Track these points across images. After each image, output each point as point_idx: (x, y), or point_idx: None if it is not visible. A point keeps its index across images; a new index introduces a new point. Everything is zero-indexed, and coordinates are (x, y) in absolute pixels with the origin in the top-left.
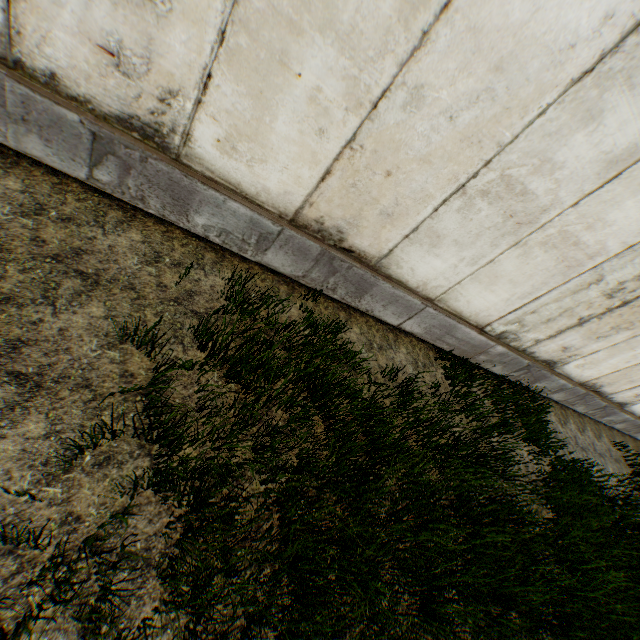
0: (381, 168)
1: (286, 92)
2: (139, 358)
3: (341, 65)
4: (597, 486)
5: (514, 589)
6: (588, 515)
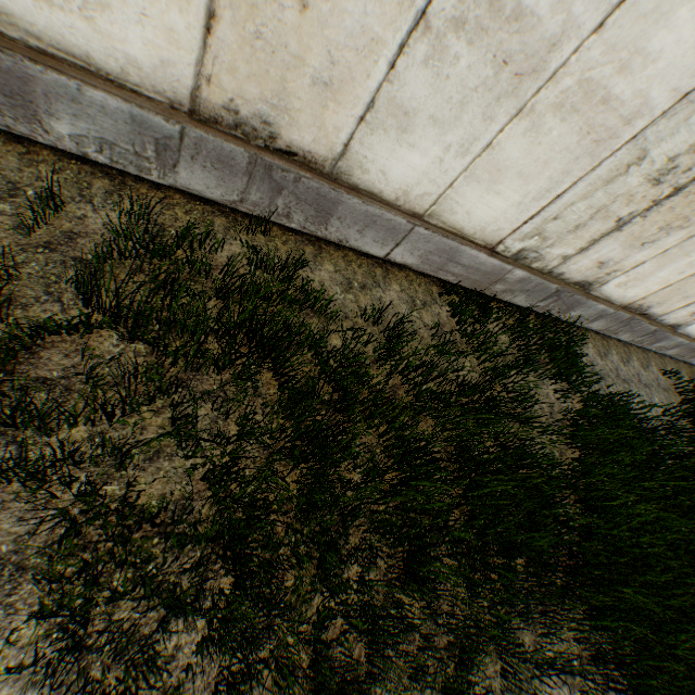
0: None
1: None
2: None
3: None
4: (637, 419)
5: (518, 538)
6: (622, 450)
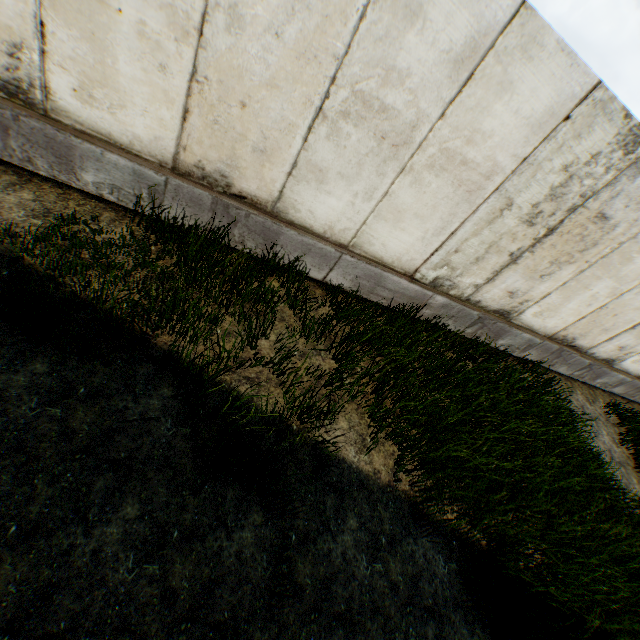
0: None
1: None
2: (622, 449)
3: None
4: None
5: None
6: None
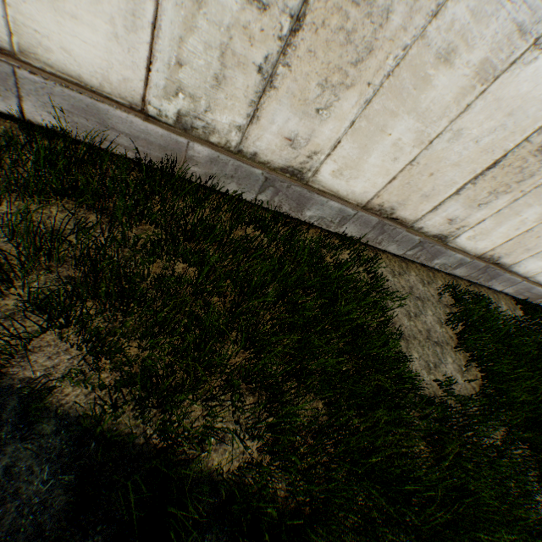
0: (535, 236)
1: (511, 220)
2: (448, 330)
3: (540, 211)
4: None
5: None
6: None
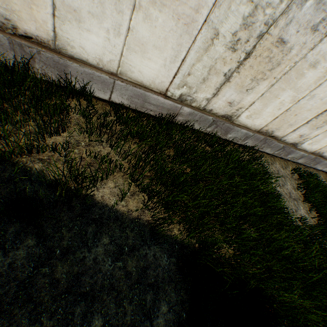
0: None
1: None
2: (298, 192)
3: None
4: None
5: None
6: None
